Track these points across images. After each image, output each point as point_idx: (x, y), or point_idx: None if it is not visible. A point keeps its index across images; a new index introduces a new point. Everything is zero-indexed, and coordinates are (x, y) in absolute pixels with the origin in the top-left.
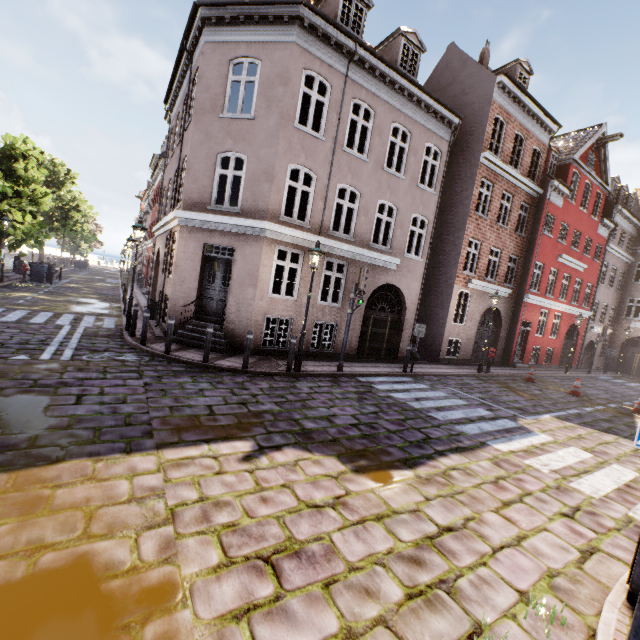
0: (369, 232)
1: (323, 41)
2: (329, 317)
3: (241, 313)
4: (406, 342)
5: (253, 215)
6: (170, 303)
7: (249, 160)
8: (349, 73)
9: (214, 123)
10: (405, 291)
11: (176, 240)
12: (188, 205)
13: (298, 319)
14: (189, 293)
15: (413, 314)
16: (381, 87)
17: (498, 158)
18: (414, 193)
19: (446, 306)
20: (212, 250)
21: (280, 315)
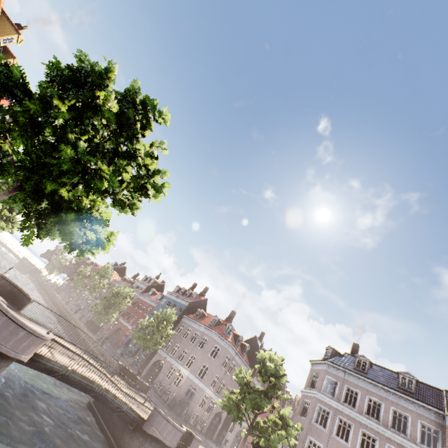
0: (223, 394)
1: (233, 350)
2: (205, 417)
3: (191, 409)
4: (216, 434)
5: (205, 383)
6: (174, 396)
7: (210, 369)
8: (234, 356)
9: (206, 355)
10: (223, 415)
11: (183, 377)
12: (192, 371)
13: (200, 415)
14: (181, 396)
15: (221, 424)
16: (239, 359)
17: (257, 379)
18: (235, 385)
19: (229, 424)
20: (191, 386)
21: (197, 413)
